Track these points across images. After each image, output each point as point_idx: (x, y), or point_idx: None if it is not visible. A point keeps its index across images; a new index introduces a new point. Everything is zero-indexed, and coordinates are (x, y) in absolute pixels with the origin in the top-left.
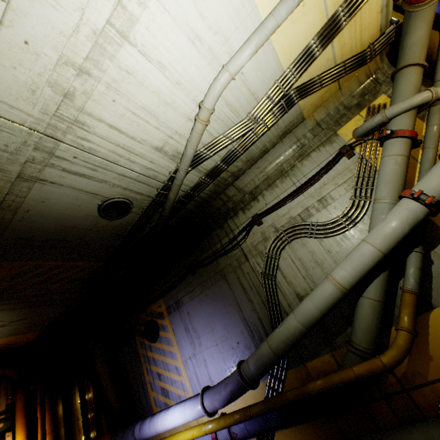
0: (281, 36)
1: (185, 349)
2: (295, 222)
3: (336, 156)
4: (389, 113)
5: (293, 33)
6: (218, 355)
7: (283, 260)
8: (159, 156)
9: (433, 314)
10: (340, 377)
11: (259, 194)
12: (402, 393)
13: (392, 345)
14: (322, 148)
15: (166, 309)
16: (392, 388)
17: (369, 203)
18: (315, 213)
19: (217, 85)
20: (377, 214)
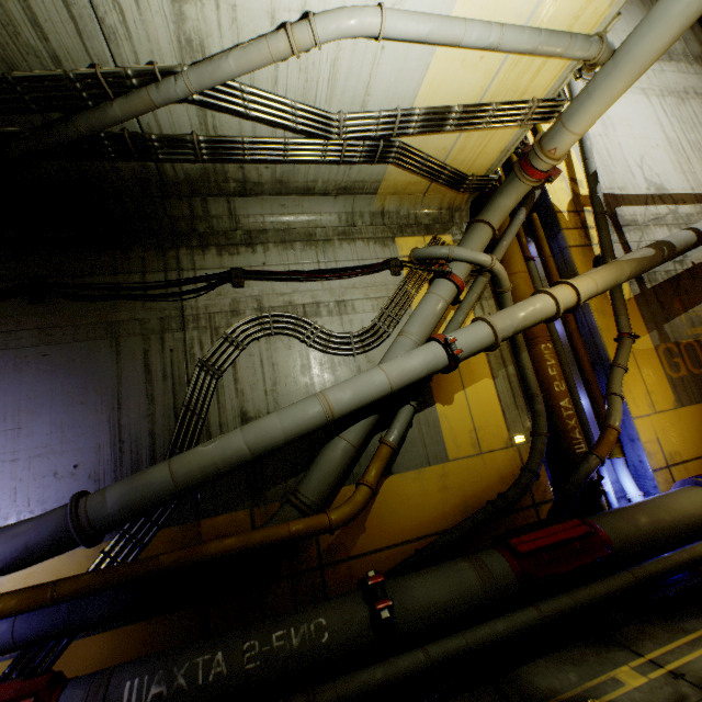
0: (445, 62)
1: None
2: (295, 312)
3: (383, 263)
4: (457, 253)
5: (453, 75)
6: (3, 483)
7: (248, 356)
8: (164, 8)
9: (388, 481)
10: (268, 535)
11: (262, 243)
12: (316, 570)
13: (349, 500)
14: (373, 244)
15: None
16: (308, 564)
17: (389, 336)
18: (326, 315)
19: (357, 18)
20: (398, 347)
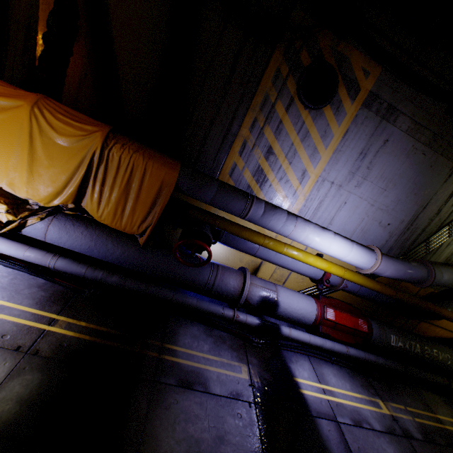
0: None
1: (337, 170)
2: None
3: None
4: None
5: None
6: (361, 213)
7: None
8: None
9: None
10: None
11: None
12: (418, 320)
13: None
14: None
15: (370, 93)
16: None
17: None
18: None
19: None
20: None
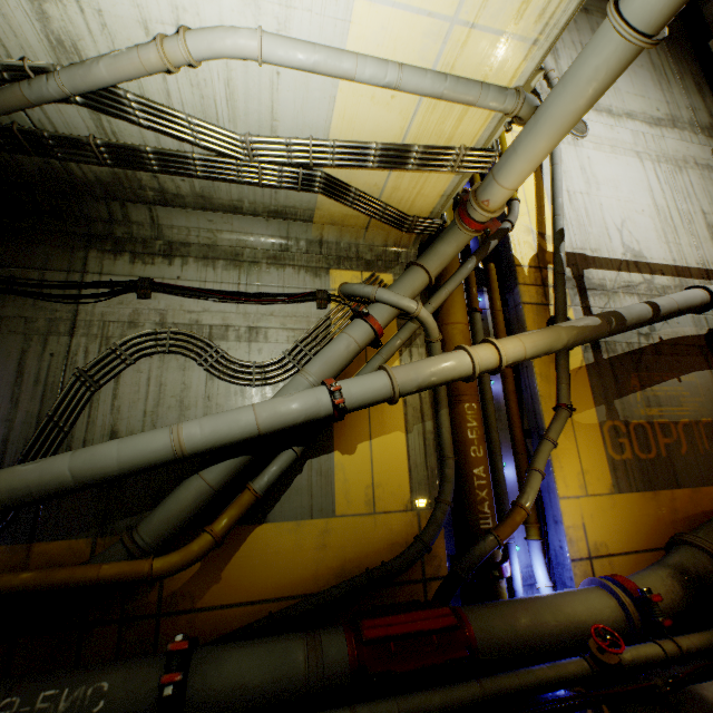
0: (353, 96)
1: None
2: (199, 332)
3: (309, 294)
4: (380, 294)
5: (366, 111)
6: None
7: (135, 372)
8: (23, 4)
9: (260, 529)
10: (71, 575)
11: (182, 256)
12: (152, 618)
13: (184, 548)
14: (304, 272)
15: None
16: (144, 610)
17: (297, 371)
18: (234, 340)
19: (230, 38)
20: (292, 386)
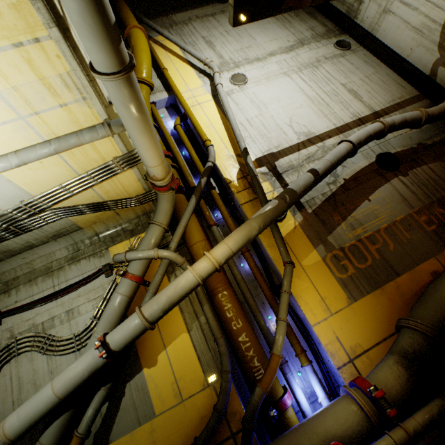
0: (18, 174)
1: None
2: (36, 331)
3: (98, 271)
4: (128, 257)
5: (36, 175)
6: None
7: (1, 377)
8: None
9: None
10: None
11: (15, 287)
12: None
13: None
14: (93, 258)
15: None
16: None
17: None
18: (59, 325)
19: None
20: (88, 346)
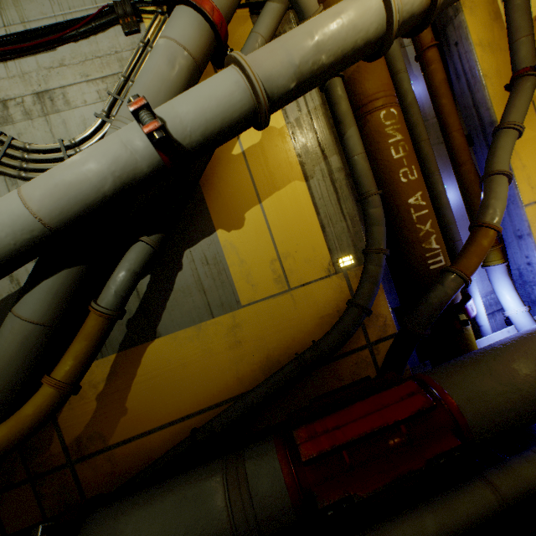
0: None
1: None
2: None
3: (103, 12)
4: None
5: None
6: None
7: None
8: None
9: (153, 346)
10: None
11: None
12: (65, 468)
13: (13, 416)
14: None
15: None
16: (51, 463)
17: None
18: (21, 120)
19: None
20: None
